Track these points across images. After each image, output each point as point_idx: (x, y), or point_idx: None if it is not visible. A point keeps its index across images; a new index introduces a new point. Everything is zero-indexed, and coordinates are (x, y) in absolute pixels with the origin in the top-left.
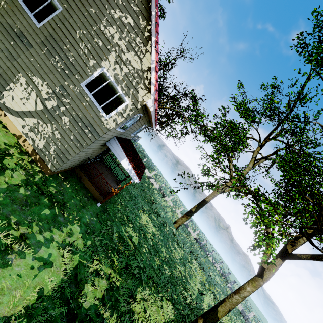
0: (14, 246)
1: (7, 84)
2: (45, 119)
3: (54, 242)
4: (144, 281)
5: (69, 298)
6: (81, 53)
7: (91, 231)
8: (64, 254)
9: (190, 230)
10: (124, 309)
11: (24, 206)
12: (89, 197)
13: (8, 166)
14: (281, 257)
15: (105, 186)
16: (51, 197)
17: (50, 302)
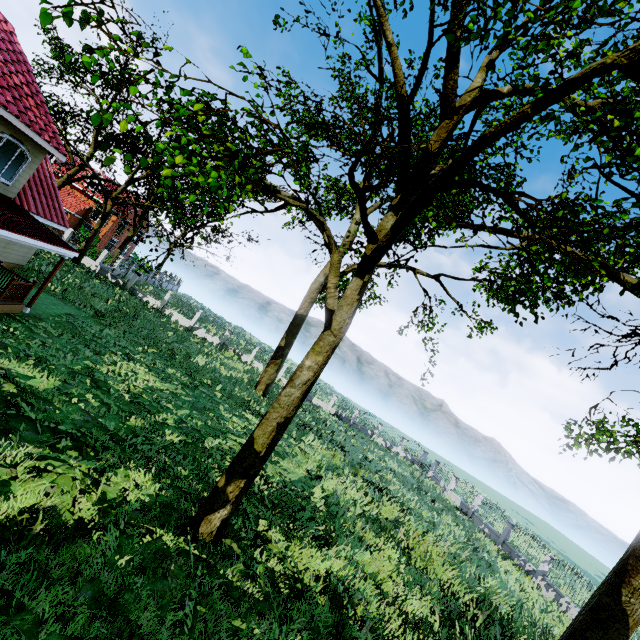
0: None
1: None
2: None
3: None
4: (30, 439)
5: None
6: None
7: None
8: None
9: (318, 403)
10: None
11: None
12: None
13: None
14: (357, 273)
15: None
16: None
17: None
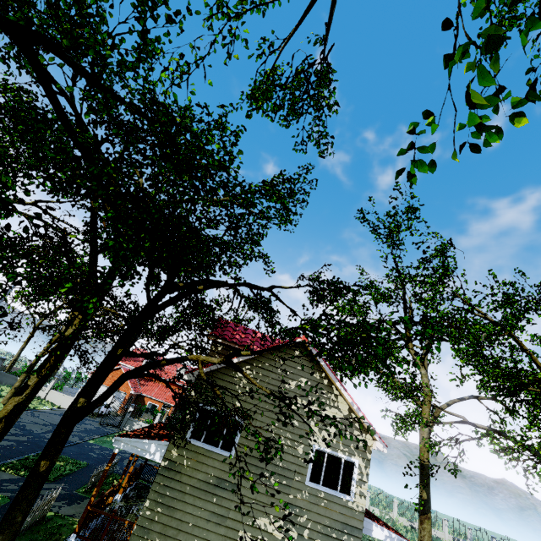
0: None
1: None
2: None
3: None
4: None
5: None
6: (285, 449)
7: None
8: None
9: (435, 534)
10: None
11: None
12: None
13: None
14: None
15: None
16: None
17: None
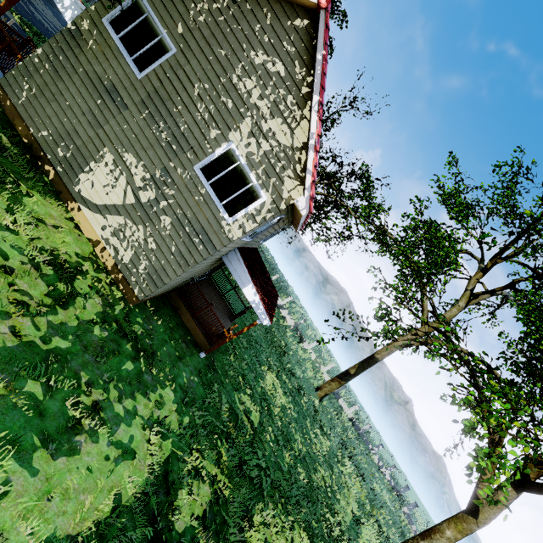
0: (84, 421)
1: (87, 162)
2: (135, 219)
3: (137, 417)
4: (266, 491)
5: (156, 512)
6: (198, 119)
7: (189, 401)
8: (151, 438)
9: (342, 404)
10: (234, 539)
11: (99, 356)
12: (188, 342)
13: (80, 291)
14: (515, 486)
15: (212, 324)
16: (135, 341)
17: (130, 516)
